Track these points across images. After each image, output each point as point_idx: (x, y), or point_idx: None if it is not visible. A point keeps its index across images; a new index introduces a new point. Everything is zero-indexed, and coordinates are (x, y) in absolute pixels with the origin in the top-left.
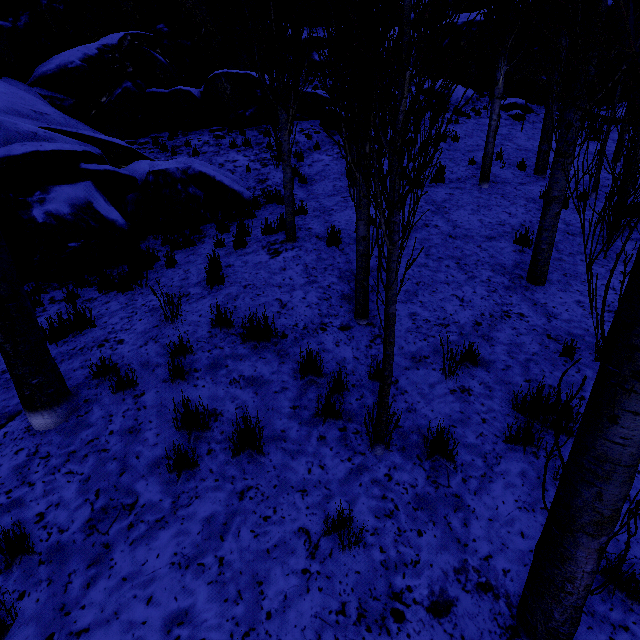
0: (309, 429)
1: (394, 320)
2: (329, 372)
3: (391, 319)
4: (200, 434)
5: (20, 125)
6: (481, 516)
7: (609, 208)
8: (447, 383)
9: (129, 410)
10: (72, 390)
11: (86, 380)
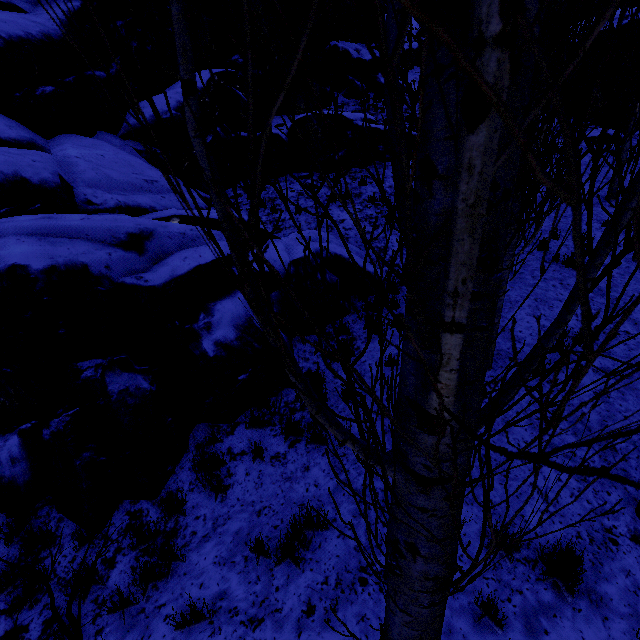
0: None
1: None
2: None
3: None
4: None
5: (170, 227)
6: None
7: None
8: None
9: None
10: None
11: None
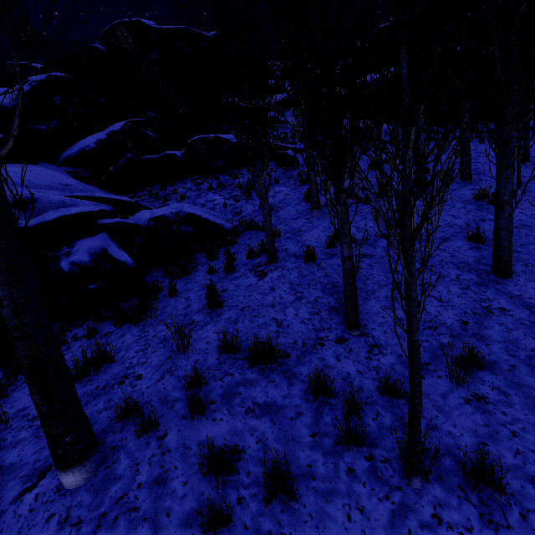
0: (335, 461)
1: (419, 347)
2: (338, 390)
3: (416, 346)
4: (226, 478)
5: (52, 197)
6: None
7: None
8: (458, 391)
9: (154, 455)
10: (98, 436)
11: (111, 423)
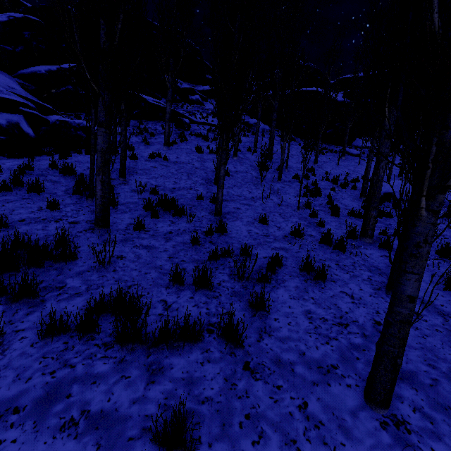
0: (67, 194)
1: (93, 146)
2: None
3: (92, 145)
4: (19, 186)
5: None
6: (112, 216)
7: (262, 164)
8: (139, 196)
9: None
10: None
11: None
